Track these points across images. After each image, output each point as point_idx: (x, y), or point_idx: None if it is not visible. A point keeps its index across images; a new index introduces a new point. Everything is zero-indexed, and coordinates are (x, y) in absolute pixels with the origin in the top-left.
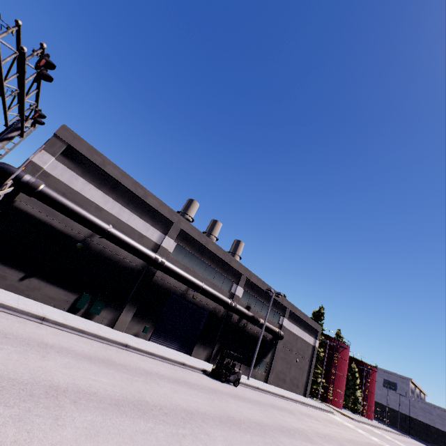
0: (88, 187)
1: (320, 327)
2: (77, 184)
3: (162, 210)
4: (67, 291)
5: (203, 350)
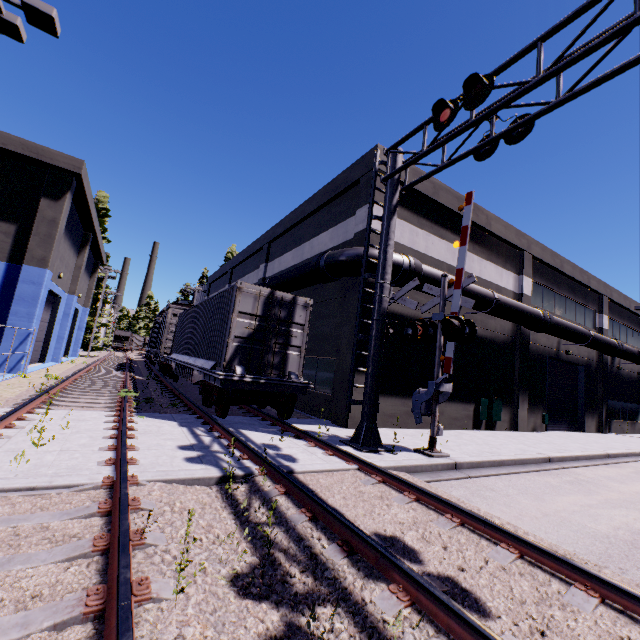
0: (430, 241)
1: None
2: (418, 242)
3: (508, 236)
4: (464, 403)
5: (591, 420)
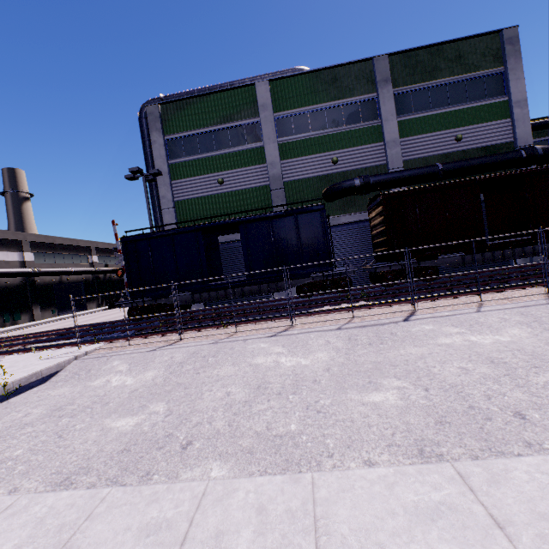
0: None
1: None
2: None
3: (7, 236)
4: None
5: (93, 304)
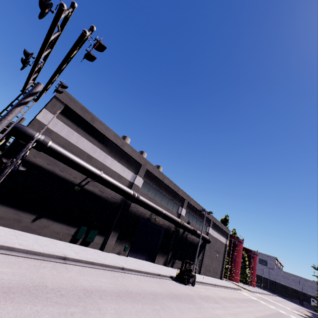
0: (81, 140)
1: (229, 231)
2: (72, 138)
3: (134, 155)
4: (69, 226)
5: (162, 258)
